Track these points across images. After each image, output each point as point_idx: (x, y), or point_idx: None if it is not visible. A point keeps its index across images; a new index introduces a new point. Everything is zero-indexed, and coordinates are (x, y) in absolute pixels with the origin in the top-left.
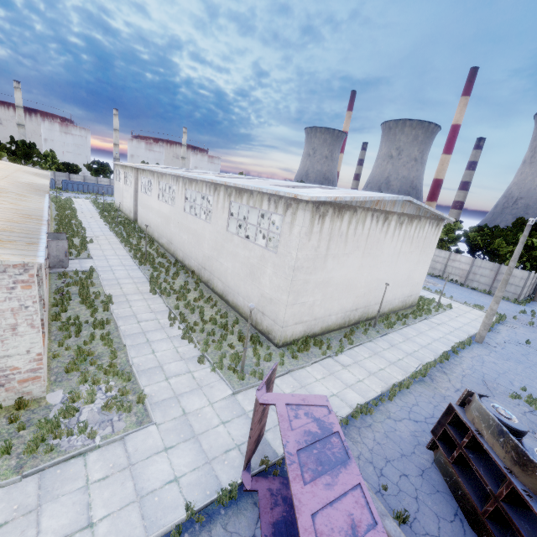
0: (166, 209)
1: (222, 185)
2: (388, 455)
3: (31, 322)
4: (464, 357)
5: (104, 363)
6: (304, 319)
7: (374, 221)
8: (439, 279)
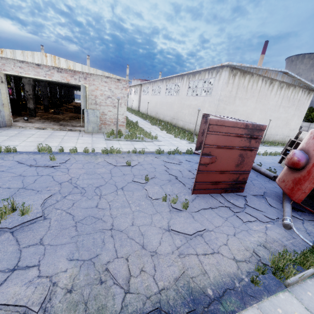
0: (155, 98)
1: (186, 75)
2: (257, 161)
3: (125, 103)
4: None
5: None
6: None
7: (263, 83)
8: None
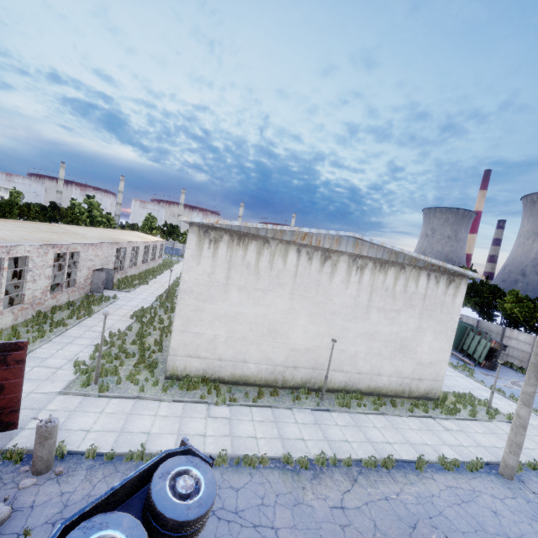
0: None
1: None
2: None
3: None
4: (431, 480)
5: None
6: (201, 354)
7: (304, 257)
8: None
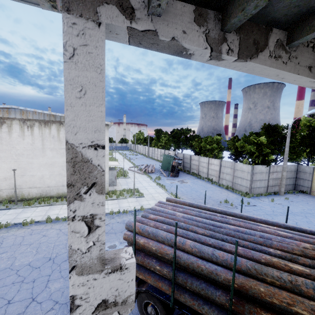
0: None
1: None
2: None
3: None
4: (25, 229)
5: None
6: None
7: None
8: (199, 180)
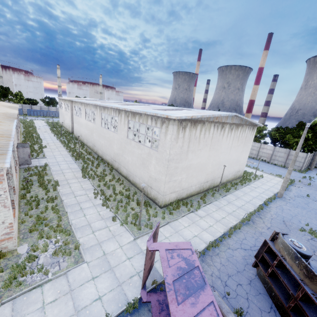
0: (90, 125)
1: (123, 110)
2: (229, 272)
3: (4, 204)
4: (271, 207)
5: (54, 225)
6: (176, 190)
7: (215, 128)
8: (255, 160)
